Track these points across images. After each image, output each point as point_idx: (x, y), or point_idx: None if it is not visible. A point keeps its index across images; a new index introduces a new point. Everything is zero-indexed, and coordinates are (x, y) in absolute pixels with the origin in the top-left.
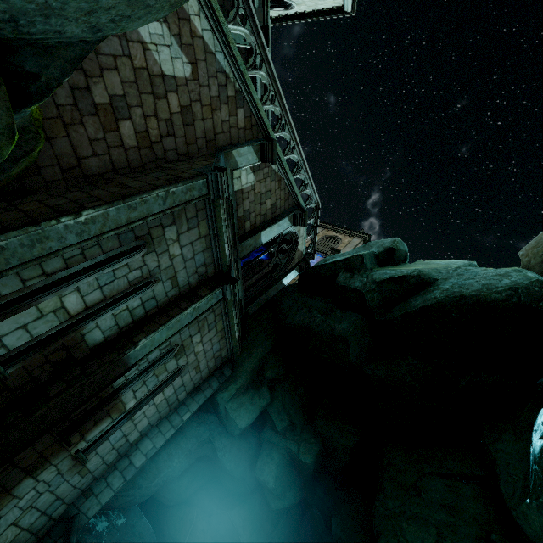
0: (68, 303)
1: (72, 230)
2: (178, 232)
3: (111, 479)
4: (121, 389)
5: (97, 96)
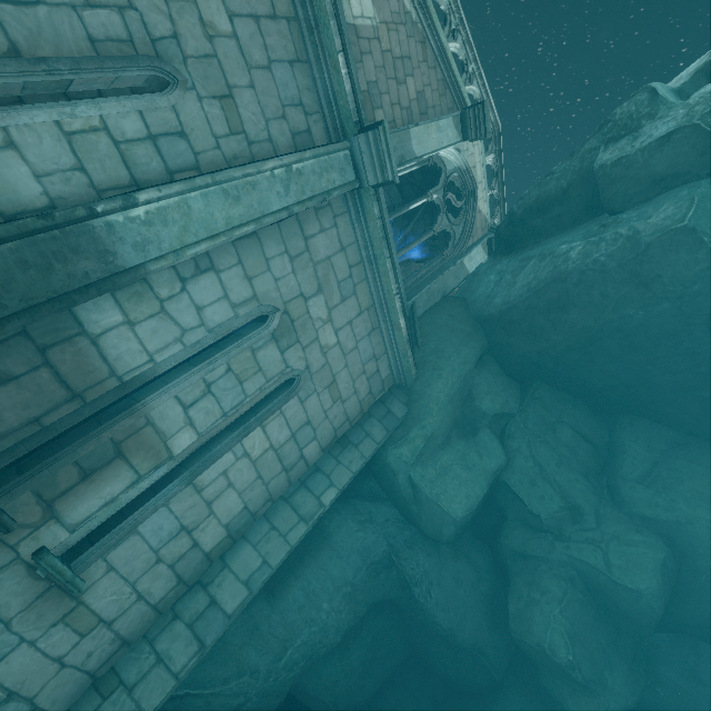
0: None
1: None
2: None
3: (166, 645)
4: (148, 393)
5: None
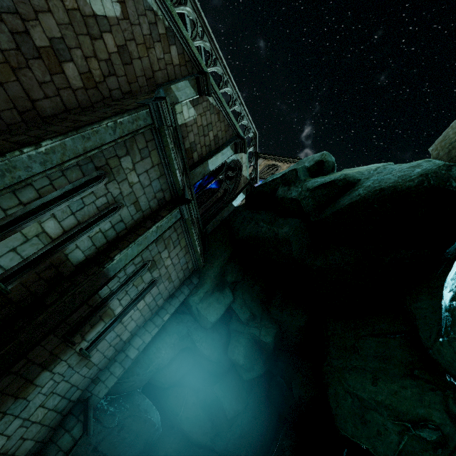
0: (47, 228)
1: (36, 160)
2: (133, 162)
3: (113, 369)
4: (108, 298)
5: (37, 39)
